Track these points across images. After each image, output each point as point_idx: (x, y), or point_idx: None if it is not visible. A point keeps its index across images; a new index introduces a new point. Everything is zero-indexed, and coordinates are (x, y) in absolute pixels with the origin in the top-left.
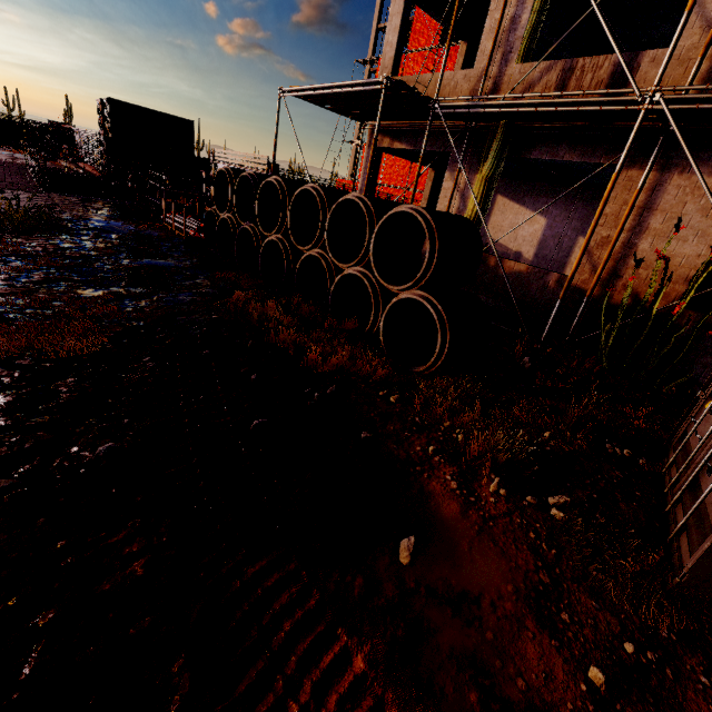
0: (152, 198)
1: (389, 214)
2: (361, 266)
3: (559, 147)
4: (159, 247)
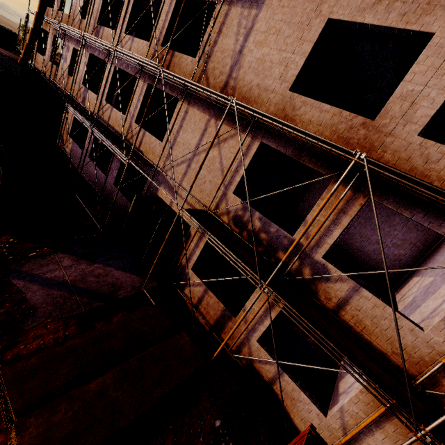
0: None
1: None
2: None
3: None
4: None
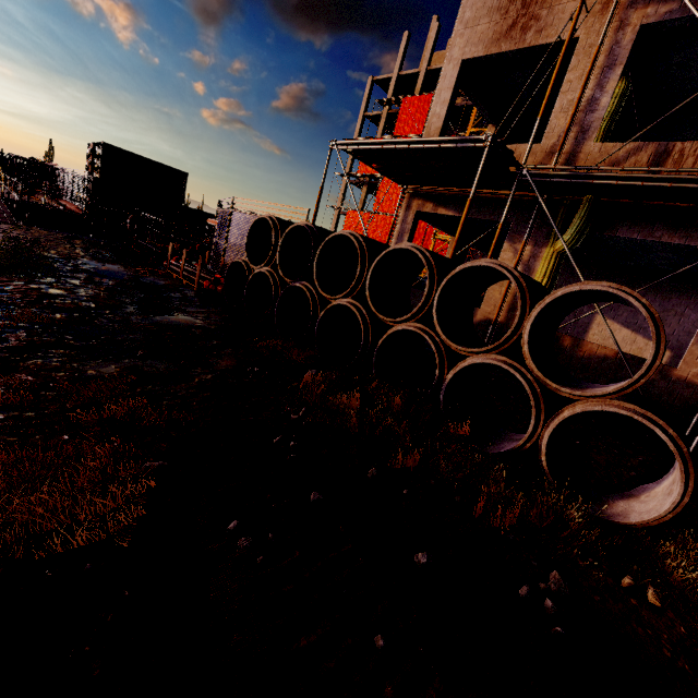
0: (143, 241)
1: (568, 291)
2: (494, 352)
3: (654, 227)
4: (169, 299)
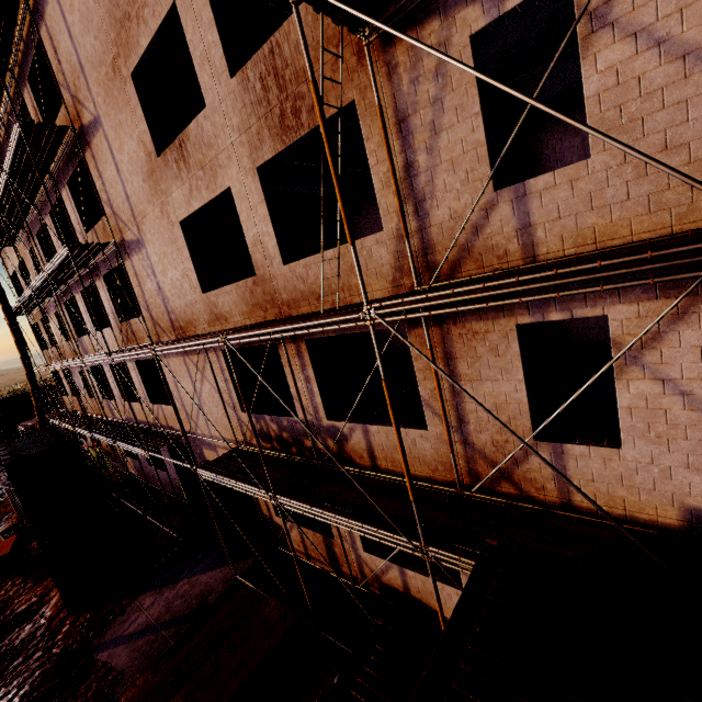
0: None
1: None
2: None
3: None
4: None
